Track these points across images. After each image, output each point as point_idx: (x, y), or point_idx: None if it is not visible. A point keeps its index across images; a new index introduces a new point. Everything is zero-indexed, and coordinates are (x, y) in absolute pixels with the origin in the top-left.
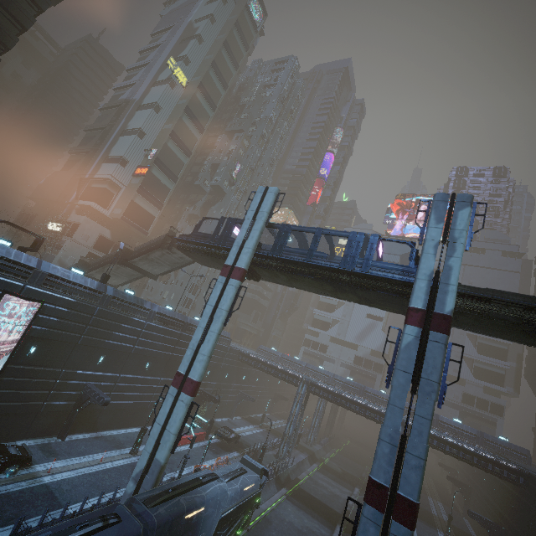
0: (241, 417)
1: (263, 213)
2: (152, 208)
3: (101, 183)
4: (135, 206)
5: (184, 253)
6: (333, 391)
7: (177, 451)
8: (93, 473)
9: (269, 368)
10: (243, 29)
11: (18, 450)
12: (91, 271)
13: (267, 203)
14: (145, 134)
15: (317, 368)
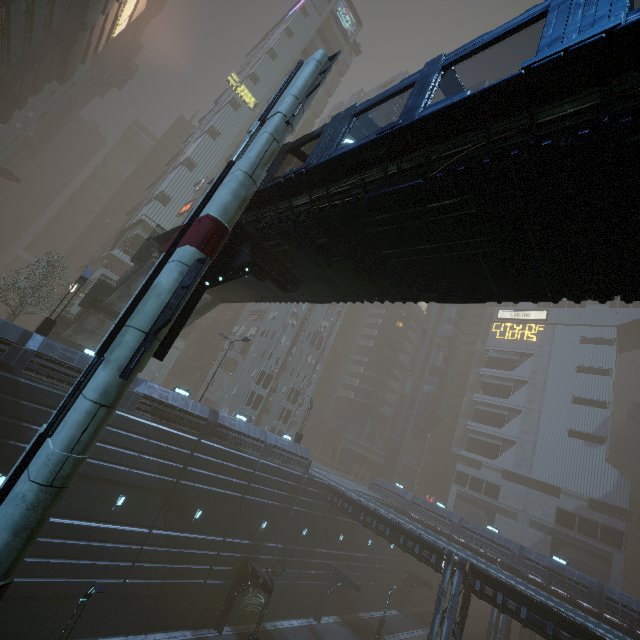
0: (340, 618)
1: (282, 99)
2: None
3: (136, 229)
4: None
5: None
6: (531, 600)
7: None
8: None
9: (380, 522)
10: (329, 40)
11: None
12: (66, 330)
13: (295, 82)
14: (196, 165)
15: (484, 530)
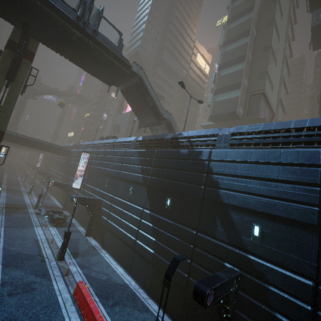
0: None
1: None
2: (233, 93)
3: None
4: (218, 104)
5: (113, 83)
6: None
7: (60, 305)
8: (36, 239)
9: None
10: None
11: (59, 217)
12: None
13: None
14: None
15: None
